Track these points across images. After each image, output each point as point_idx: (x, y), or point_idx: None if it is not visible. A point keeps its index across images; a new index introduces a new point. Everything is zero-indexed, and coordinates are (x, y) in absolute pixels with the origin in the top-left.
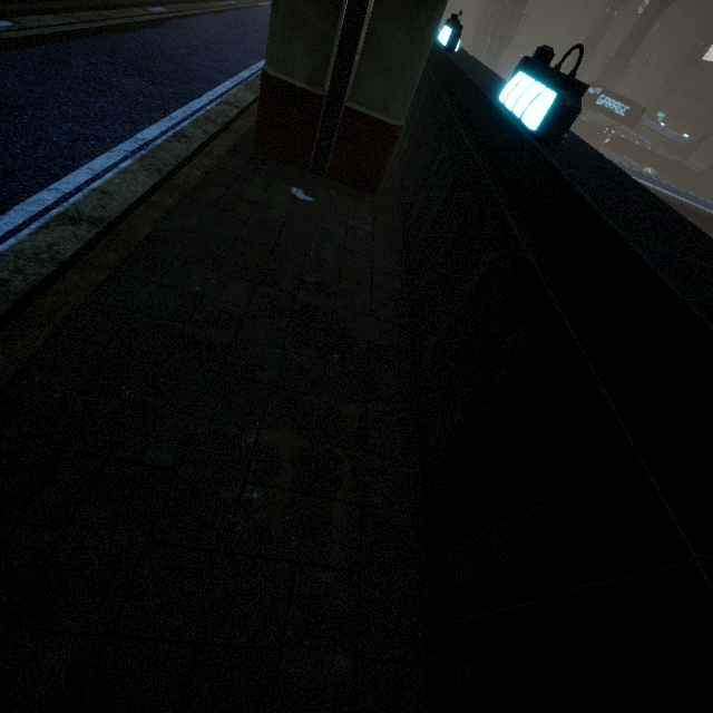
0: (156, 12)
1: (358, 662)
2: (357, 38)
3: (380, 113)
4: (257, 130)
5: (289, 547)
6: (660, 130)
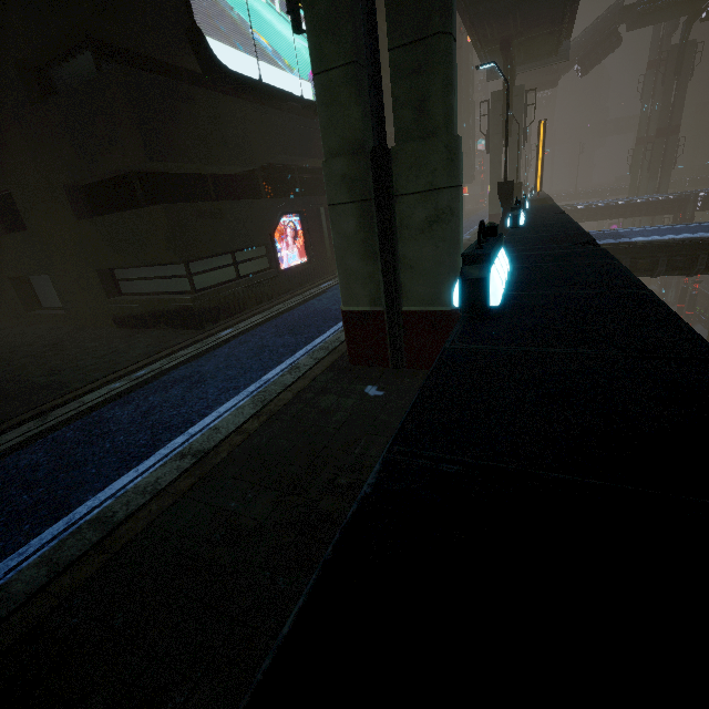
0: (324, 286)
1: None
2: (393, 265)
3: (432, 305)
4: (347, 348)
5: None
6: None
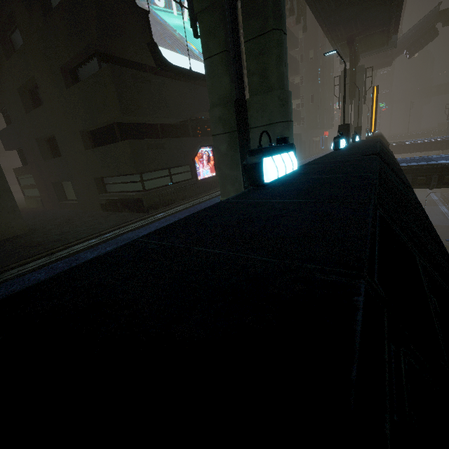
0: None
1: None
2: None
3: None
4: None
5: None
6: None
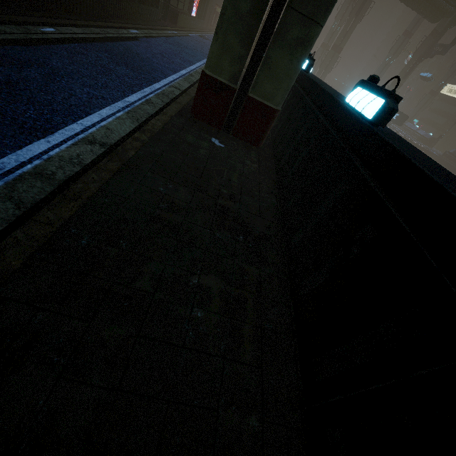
0: (133, 33)
1: (263, 424)
2: (260, 59)
3: (268, 101)
4: (194, 104)
5: (220, 348)
6: (415, 129)
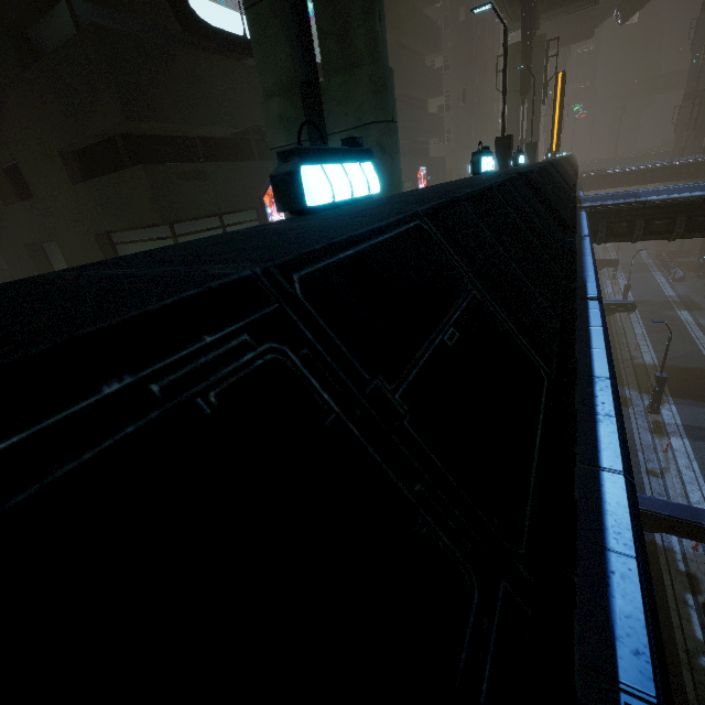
0: None
1: None
2: None
3: None
4: None
5: None
6: None
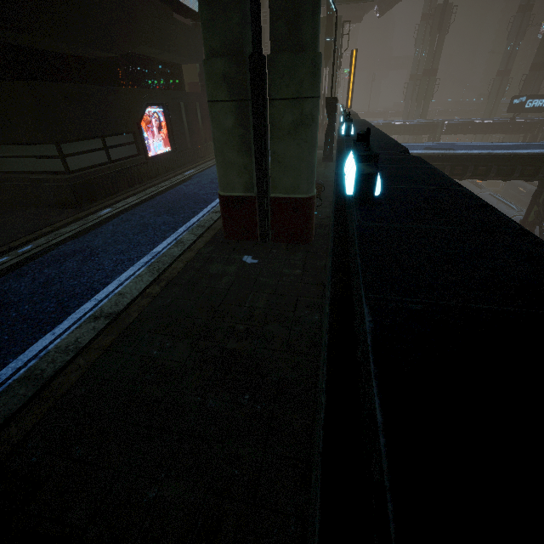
0: (188, 174)
1: None
2: (265, 159)
3: (294, 193)
4: (223, 226)
5: None
6: None
